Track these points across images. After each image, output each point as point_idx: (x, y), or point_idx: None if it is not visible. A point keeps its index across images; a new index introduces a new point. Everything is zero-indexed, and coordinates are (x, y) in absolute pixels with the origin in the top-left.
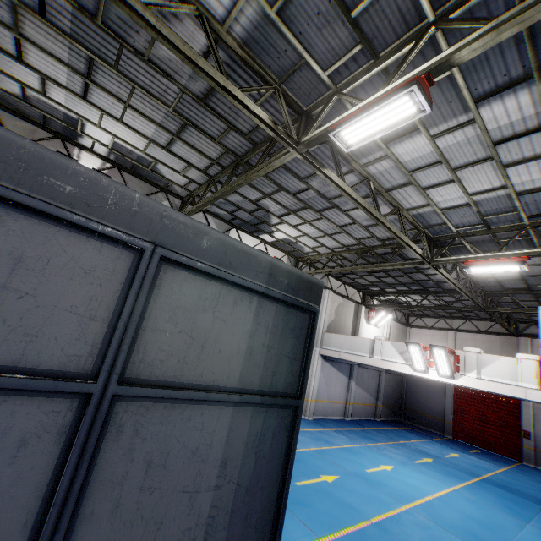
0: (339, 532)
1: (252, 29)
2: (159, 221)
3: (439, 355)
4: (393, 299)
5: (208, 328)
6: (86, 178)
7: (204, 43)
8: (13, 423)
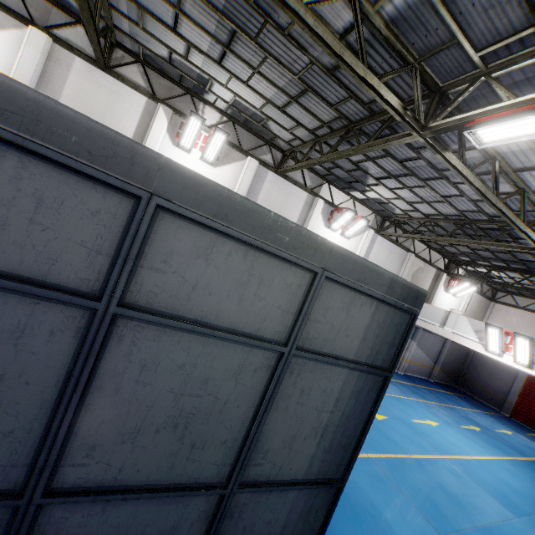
0: (383, 455)
1: (405, 9)
2: (328, 253)
3: (520, 344)
4: (483, 273)
5: (343, 321)
6: (295, 231)
7: (348, 21)
8: (252, 360)
